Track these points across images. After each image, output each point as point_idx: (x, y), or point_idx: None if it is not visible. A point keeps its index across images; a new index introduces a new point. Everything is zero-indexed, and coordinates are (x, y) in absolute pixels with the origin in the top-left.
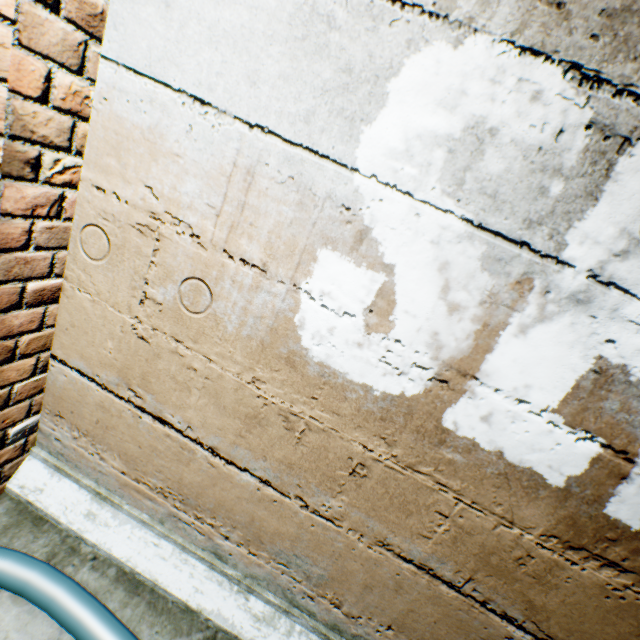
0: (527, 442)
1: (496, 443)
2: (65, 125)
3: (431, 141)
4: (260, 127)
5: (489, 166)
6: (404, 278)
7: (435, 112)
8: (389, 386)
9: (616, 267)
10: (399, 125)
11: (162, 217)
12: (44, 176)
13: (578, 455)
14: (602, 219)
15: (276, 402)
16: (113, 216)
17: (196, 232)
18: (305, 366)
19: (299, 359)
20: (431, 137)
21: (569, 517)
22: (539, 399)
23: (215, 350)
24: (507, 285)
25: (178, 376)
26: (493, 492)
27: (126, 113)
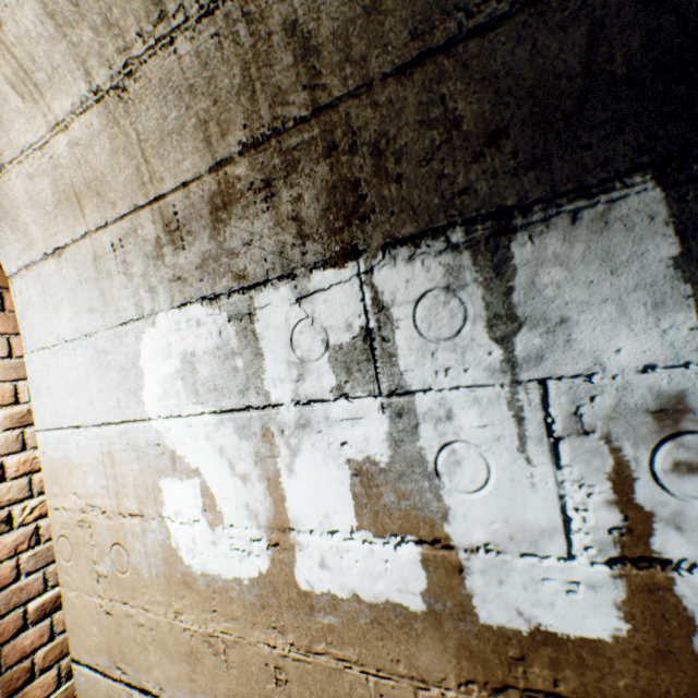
0: (365, 572)
1: (347, 586)
2: (24, 483)
3: (172, 378)
4: (104, 423)
5: (204, 373)
6: (208, 473)
7: (165, 362)
8: (249, 570)
9: (304, 388)
10: (155, 380)
11: (87, 509)
12: (18, 522)
13: (409, 564)
14: (274, 364)
15: (197, 629)
16: (68, 523)
17: (104, 509)
18: (196, 582)
19: (190, 577)
20: (171, 376)
21: (461, 646)
22: (342, 522)
23: (146, 599)
24: (260, 441)
25: (137, 637)
26: (383, 647)
27: (54, 455)
